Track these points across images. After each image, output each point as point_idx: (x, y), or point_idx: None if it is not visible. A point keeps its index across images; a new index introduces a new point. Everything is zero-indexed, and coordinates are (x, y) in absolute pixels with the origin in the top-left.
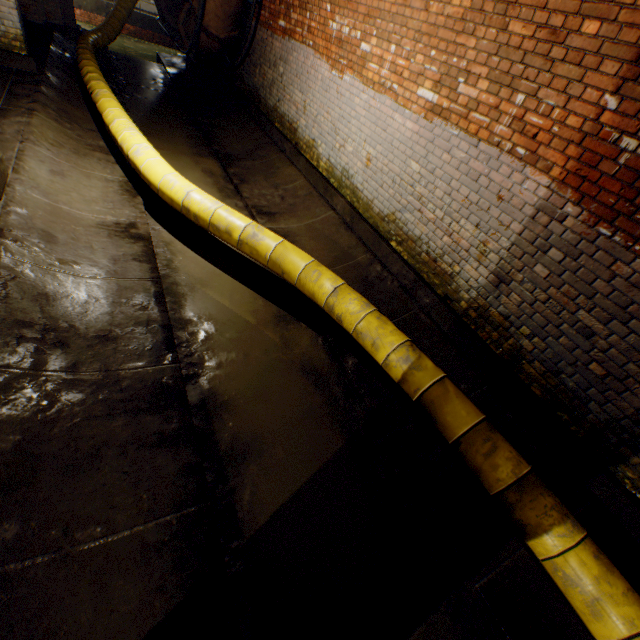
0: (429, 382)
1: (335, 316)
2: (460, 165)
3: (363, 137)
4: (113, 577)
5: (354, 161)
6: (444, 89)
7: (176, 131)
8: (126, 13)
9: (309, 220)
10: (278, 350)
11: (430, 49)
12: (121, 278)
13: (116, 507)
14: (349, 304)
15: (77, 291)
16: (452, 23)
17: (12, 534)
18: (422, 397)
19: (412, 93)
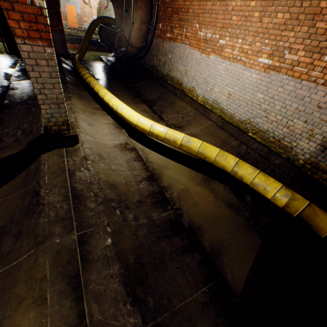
0: (303, 206)
1: (238, 176)
2: (290, 93)
3: (225, 84)
4: (195, 321)
5: (220, 96)
6: (275, 57)
7: (122, 93)
8: (88, 42)
9: (199, 127)
10: (211, 196)
11: (264, 39)
12: (133, 171)
13: (181, 285)
14: (246, 170)
15: (121, 180)
16: (278, 26)
17: (152, 303)
18: (300, 214)
19: (254, 61)
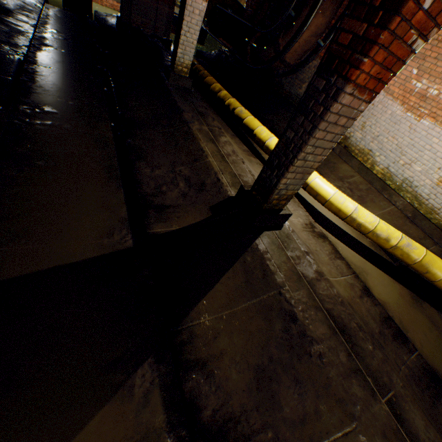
0: None
1: None
2: None
3: (437, 165)
4: None
5: (421, 177)
6: None
7: None
8: None
9: (378, 211)
10: (432, 328)
11: None
12: (344, 276)
13: None
14: None
15: (345, 294)
16: None
17: None
18: None
19: None
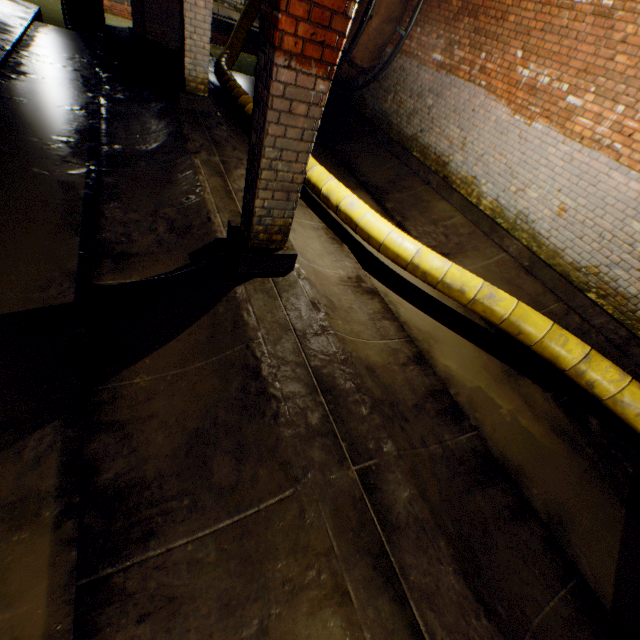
0: None
1: (583, 380)
2: None
3: (556, 186)
4: None
5: (538, 207)
6: None
7: (318, 160)
8: (245, 34)
9: (482, 262)
10: (524, 409)
11: None
12: (387, 339)
13: (527, 583)
14: (605, 372)
15: (375, 358)
16: None
17: (504, 616)
18: None
19: None
